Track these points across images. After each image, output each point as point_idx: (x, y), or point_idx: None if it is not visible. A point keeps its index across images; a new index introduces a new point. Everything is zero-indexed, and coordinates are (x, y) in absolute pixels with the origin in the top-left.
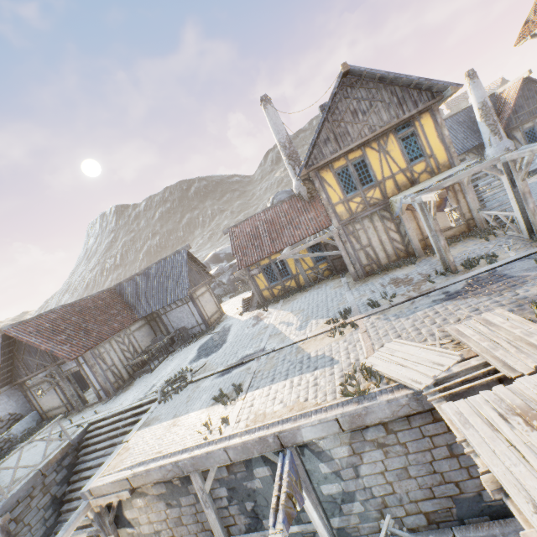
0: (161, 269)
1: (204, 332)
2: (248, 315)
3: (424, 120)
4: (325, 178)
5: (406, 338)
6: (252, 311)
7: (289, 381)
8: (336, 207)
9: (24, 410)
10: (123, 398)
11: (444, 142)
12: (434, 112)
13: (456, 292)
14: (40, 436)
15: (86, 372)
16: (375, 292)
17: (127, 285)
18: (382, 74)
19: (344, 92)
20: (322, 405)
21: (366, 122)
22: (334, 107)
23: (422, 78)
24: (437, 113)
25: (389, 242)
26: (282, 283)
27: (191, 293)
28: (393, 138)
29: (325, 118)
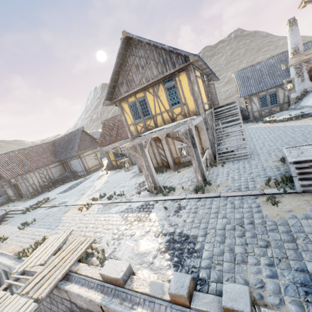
0: (69, 137)
1: (83, 176)
2: (102, 173)
3: (182, 77)
4: (124, 107)
5: (77, 231)
6: (106, 171)
7: (38, 229)
8: (130, 127)
9: (2, 193)
10: (28, 202)
11: (193, 95)
12: (189, 71)
13: (129, 209)
14: (0, 208)
15: (19, 185)
16: (128, 186)
17: (57, 142)
18: (146, 41)
19: (131, 51)
20: (12, 254)
21: (143, 74)
22: (125, 61)
23: (171, 47)
24: (191, 73)
25: (158, 154)
26: (121, 159)
27: (79, 154)
28: (162, 87)
29: (117, 69)
